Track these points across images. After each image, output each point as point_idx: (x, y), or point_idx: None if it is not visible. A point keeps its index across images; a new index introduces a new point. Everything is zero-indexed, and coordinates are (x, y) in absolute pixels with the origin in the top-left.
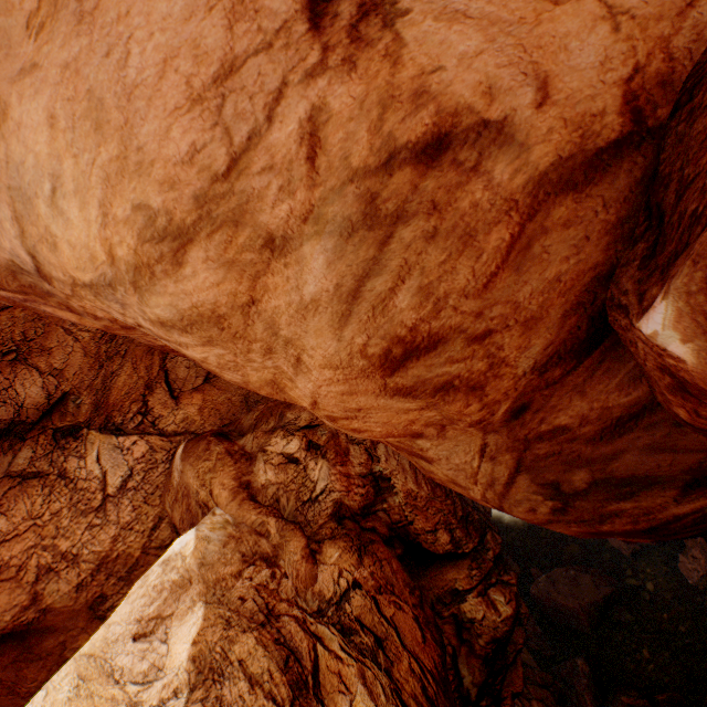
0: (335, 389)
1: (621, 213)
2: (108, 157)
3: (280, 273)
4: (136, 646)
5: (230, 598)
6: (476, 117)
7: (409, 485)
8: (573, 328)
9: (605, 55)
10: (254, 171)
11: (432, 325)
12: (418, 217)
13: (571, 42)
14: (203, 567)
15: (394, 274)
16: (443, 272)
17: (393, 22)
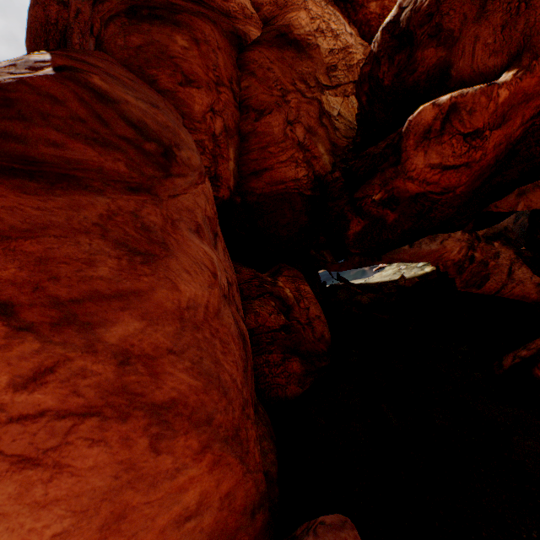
0: None
1: None
2: None
3: None
4: None
5: None
6: None
7: None
8: None
9: None
10: None
11: None
12: None
13: None
14: None
15: None
16: None
17: None
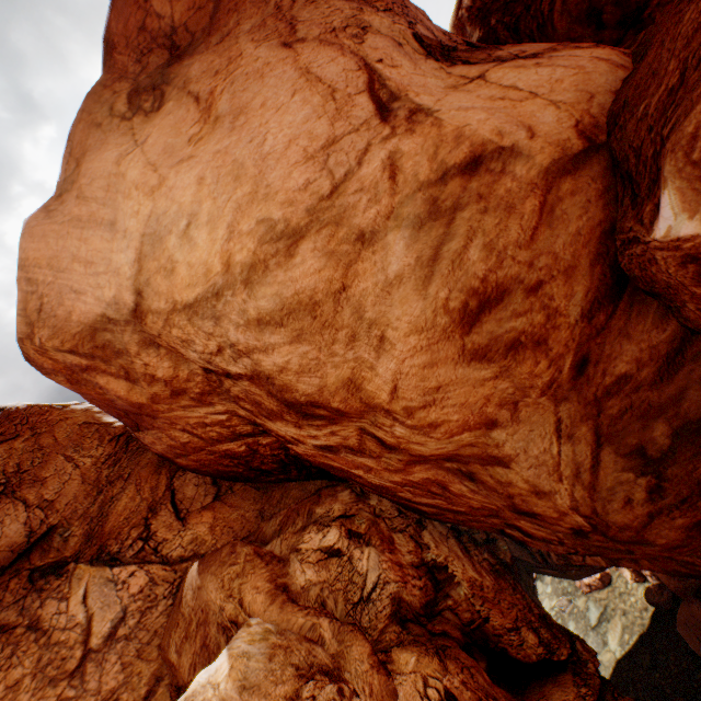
0: (417, 361)
1: (604, 184)
2: (242, 194)
3: (368, 260)
4: None
5: None
6: (496, 145)
7: (469, 572)
8: (600, 276)
9: (557, 118)
10: (349, 193)
11: (498, 275)
12: (469, 205)
13: (536, 114)
14: (245, 692)
15: (464, 236)
16: (499, 231)
17: (432, 115)
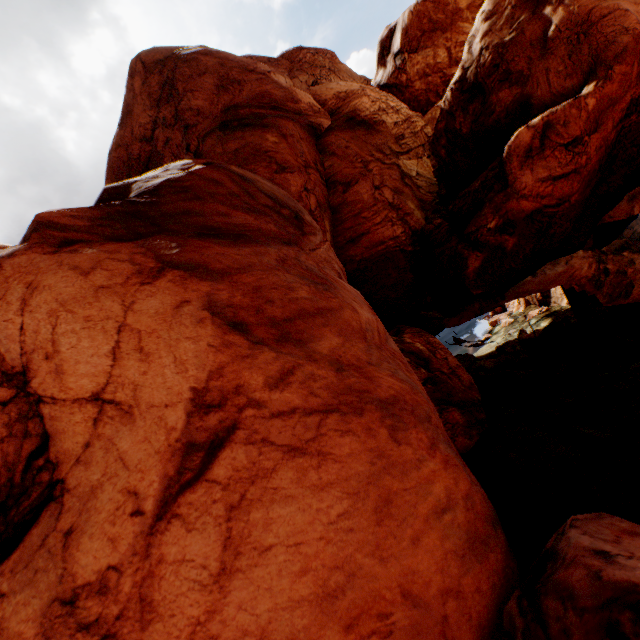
0: None
1: None
2: None
3: None
4: None
5: None
6: None
7: None
8: None
9: None
10: None
11: None
12: None
13: None
14: None
15: None
16: None
17: None
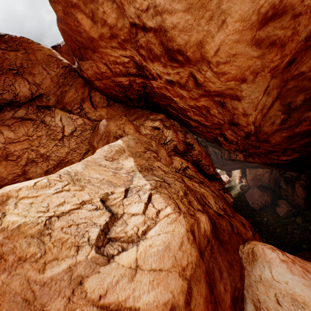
0: (233, 38)
1: None
2: None
3: None
4: (107, 162)
5: (143, 157)
6: None
7: (199, 149)
8: None
9: None
10: None
11: (287, 1)
12: None
13: None
14: (129, 148)
15: None
16: None
17: None
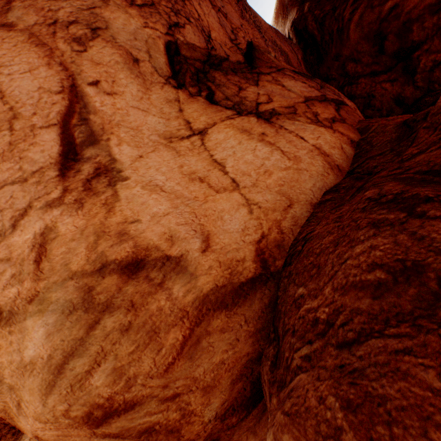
0: (50, 432)
1: (258, 325)
2: None
3: (5, 337)
4: None
5: None
6: (162, 253)
7: None
8: (241, 389)
9: (245, 225)
10: None
11: (126, 395)
12: (121, 309)
13: (225, 215)
14: None
15: (92, 358)
16: (132, 359)
17: (116, 183)
